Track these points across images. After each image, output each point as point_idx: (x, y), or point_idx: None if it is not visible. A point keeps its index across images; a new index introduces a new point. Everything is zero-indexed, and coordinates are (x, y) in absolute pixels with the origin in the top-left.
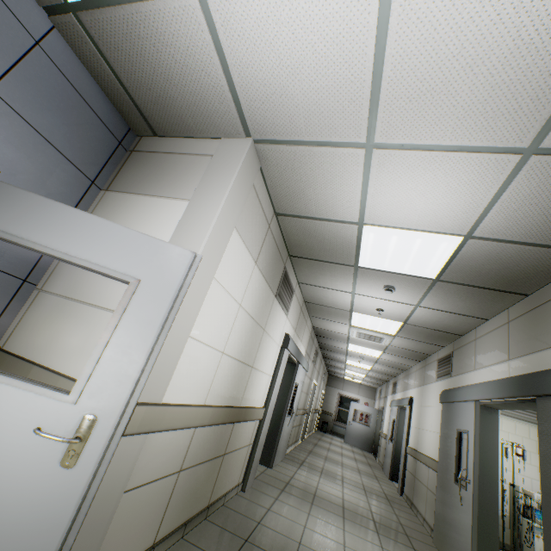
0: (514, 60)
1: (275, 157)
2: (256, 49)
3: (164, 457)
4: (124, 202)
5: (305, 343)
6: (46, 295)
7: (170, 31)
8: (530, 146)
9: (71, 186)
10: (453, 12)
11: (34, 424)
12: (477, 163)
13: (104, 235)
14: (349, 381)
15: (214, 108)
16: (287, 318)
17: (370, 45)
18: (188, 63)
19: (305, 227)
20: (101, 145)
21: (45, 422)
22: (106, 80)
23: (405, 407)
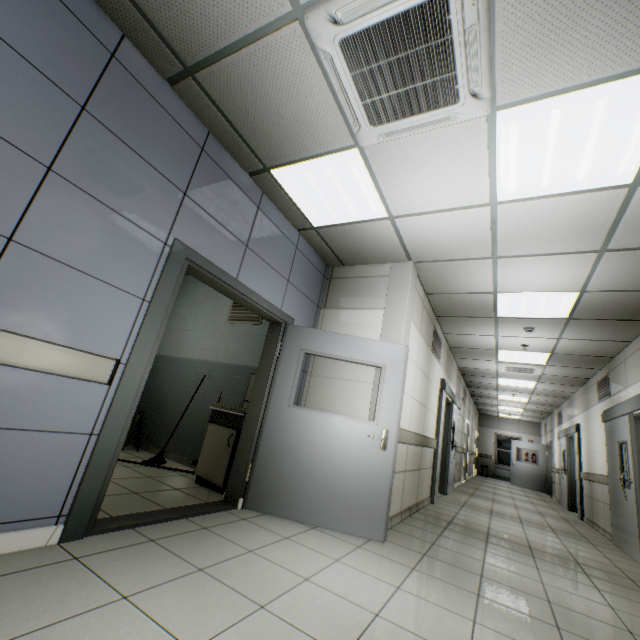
0: (571, 224)
1: (428, 267)
2: (420, 232)
3: (399, 460)
4: (340, 315)
5: (454, 383)
6: (315, 378)
7: (370, 230)
8: (601, 249)
9: (312, 313)
10: (530, 214)
11: (364, 434)
12: (570, 258)
13: (362, 345)
14: (504, 419)
15: (389, 252)
16: (440, 365)
17: (487, 226)
18: (377, 239)
19: (449, 299)
20: (318, 283)
21: (368, 433)
22: (320, 248)
23: (573, 435)
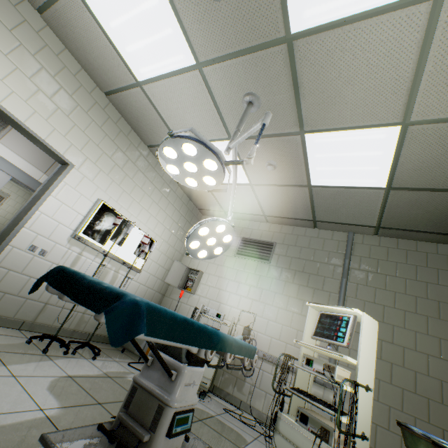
0: None
1: None
2: None
3: None
4: None
5: None
6: None
7: None
8: None
9: None
10: None
11: None
12: None
13: None
14: None
15: None
16: (3, 144)
17: None
18: None
19: None
20: None
21: None
22: None
23: None
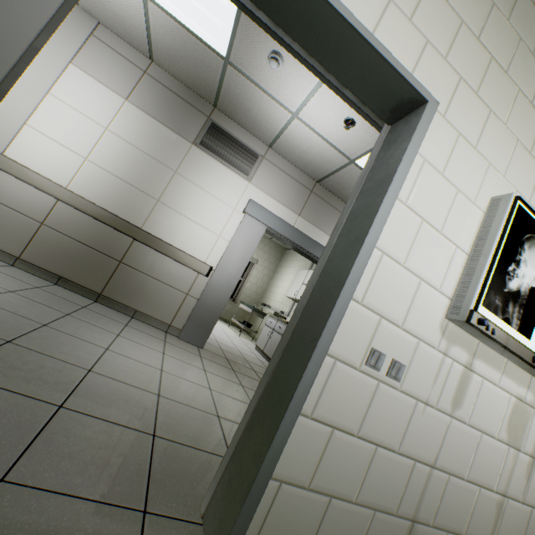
0: None
1: (86, 4)
2: None
3: (19, 198)
4: None
5: None
6: None
7: None
8: None
9: None
10: None
11: None
12: None
13: None
14: None
15: None
16: (254, 185)
17: None
18: None
19: (165, 54)
20: None
21: None
22: None
23: None
